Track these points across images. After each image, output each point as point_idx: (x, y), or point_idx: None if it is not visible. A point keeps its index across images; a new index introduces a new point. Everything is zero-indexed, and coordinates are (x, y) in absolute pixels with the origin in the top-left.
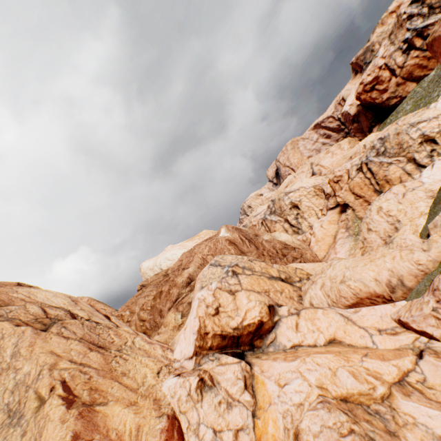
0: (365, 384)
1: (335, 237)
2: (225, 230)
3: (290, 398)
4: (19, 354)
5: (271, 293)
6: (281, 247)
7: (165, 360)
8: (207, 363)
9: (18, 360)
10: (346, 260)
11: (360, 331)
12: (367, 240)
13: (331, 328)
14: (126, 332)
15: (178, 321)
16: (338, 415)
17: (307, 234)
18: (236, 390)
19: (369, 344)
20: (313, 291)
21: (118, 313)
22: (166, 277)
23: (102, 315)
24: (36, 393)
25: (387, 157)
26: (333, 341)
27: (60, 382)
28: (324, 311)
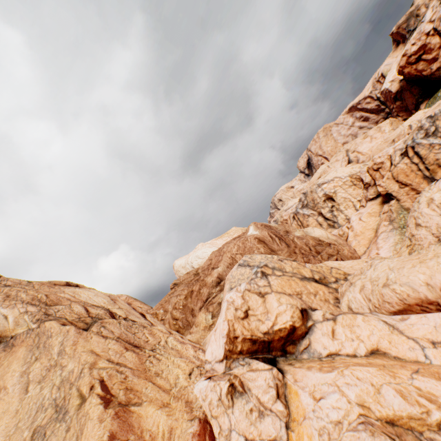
0: (416, 406)
1: (376, 231)
2: (254, 228)
3: (326, 414)
4: (64, 352)
5: (304, 295)
6: (314, 244)
7: (197, 360)
8: (238, 368)
9: (64, 357)
10: (389, 260)
11: (408, 342)
12: (415, 237)
13: (373, 337)
14: (159, 331)
15: (208, 321)
16: (383, 440)
17: (344, 228)
18: (268, 398)
19: (421, 358)
20: (352, 293)
21: (152, 311)
22: (196, 276)
23: (138, 313)
24: (78, 390)
25: (439, 137)
26: (375, 352)
27: (99, 381)
28: (364, 317)
